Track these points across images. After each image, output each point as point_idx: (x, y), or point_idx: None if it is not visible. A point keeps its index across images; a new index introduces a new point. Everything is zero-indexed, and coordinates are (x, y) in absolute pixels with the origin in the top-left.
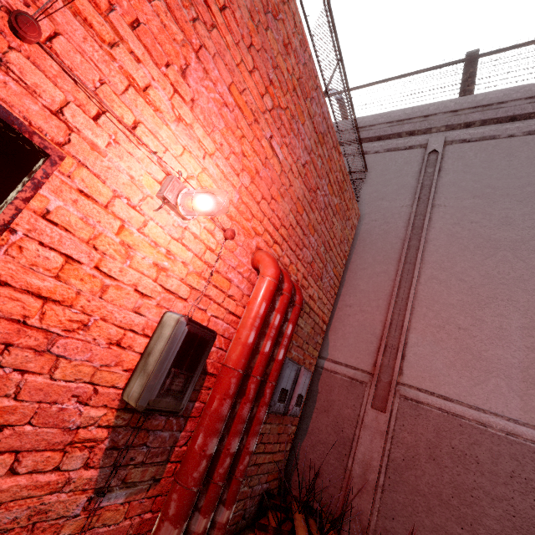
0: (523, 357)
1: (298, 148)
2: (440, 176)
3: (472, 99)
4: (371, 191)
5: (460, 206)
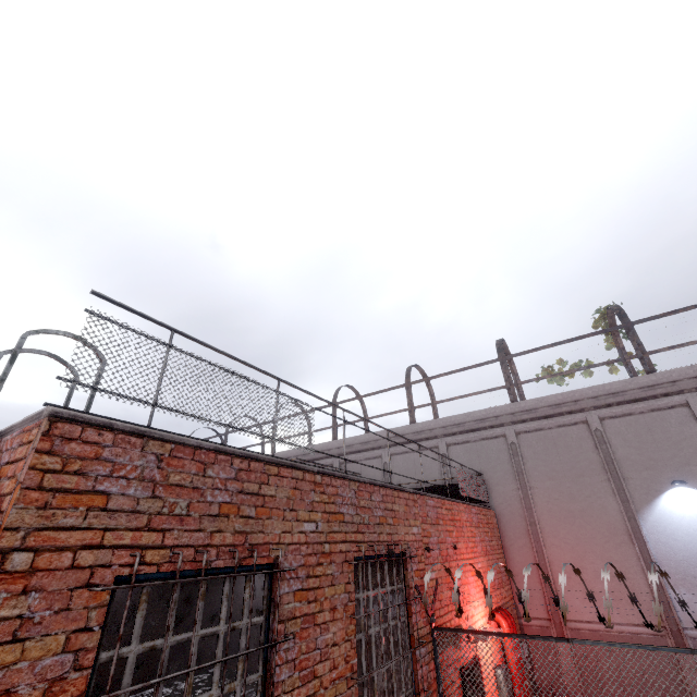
0: (610, 586)
1: (479, 547)
2: (525, 463)
3: (519, 405)
4: (487, 477)
5: (544, 487)
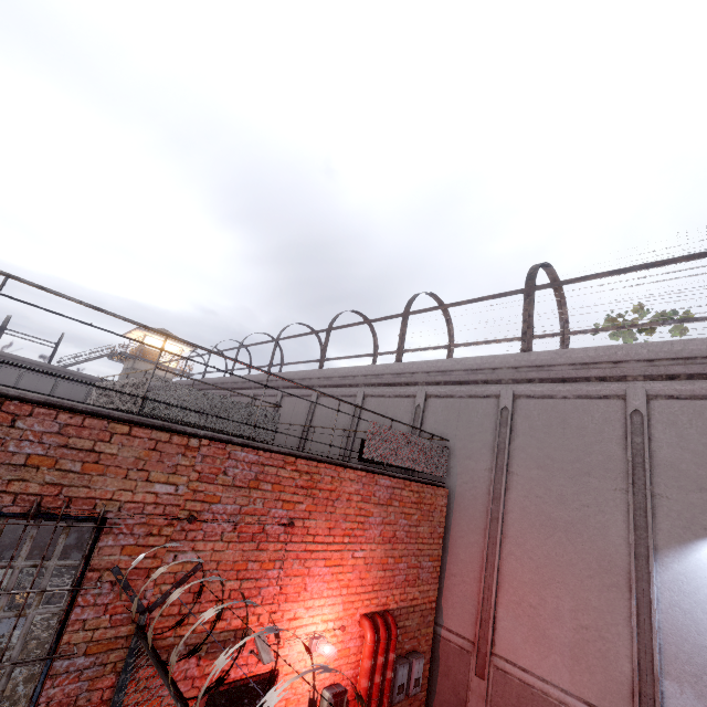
0: (571, 637)
1: (373, 531)
2: (513, 438)
3: (527, 357)
4: (460, 446)
5: (528, 476)
